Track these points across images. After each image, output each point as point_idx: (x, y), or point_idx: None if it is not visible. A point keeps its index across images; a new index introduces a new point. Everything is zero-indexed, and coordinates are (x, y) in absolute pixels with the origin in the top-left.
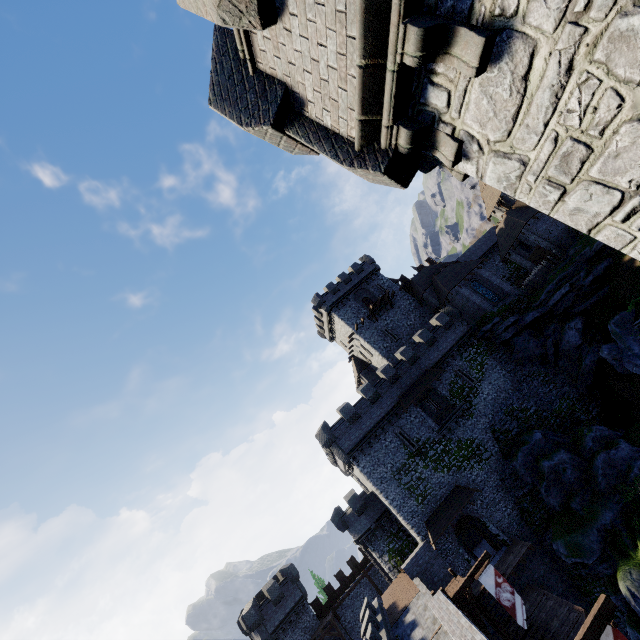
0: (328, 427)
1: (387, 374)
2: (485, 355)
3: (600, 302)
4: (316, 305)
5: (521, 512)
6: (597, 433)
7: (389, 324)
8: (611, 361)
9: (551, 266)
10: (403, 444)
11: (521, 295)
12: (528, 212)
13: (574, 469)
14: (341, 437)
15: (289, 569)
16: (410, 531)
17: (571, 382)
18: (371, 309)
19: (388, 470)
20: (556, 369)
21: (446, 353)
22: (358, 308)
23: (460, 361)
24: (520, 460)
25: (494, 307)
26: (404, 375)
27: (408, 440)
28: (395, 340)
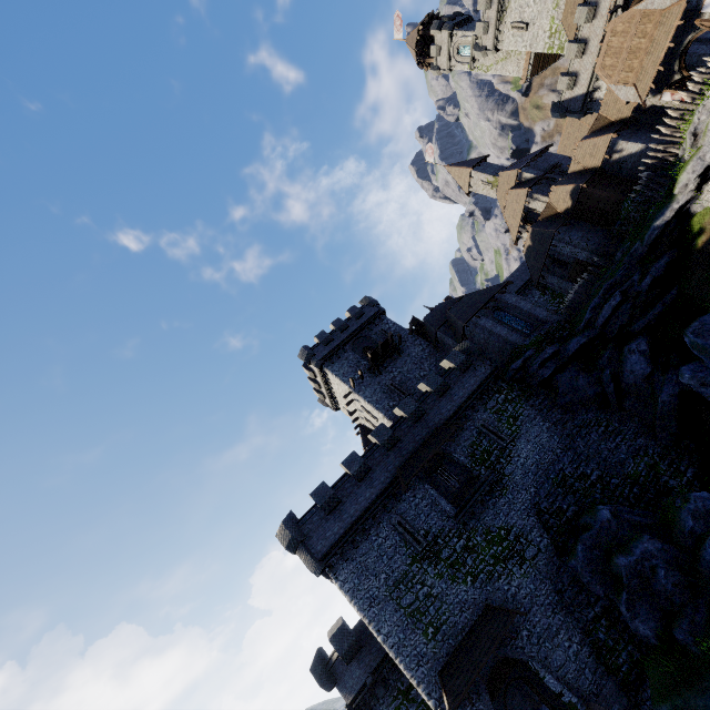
0: (295, 520)
1: (380, 437)
2: (519, 402)
3: (668, 312)
4: (304, 360)
5: (596, 649)
6: (698, 504)
7: (396, 377)
8: (699, 388)
9: (595, 279)
10: (404, 541)
11: (561, 321)
12: (557, 220)
13: (670, 568)
14: (312, 534)
15: None
16: (418, 690)
17: (647, 431)
18: (370, 358)
19: (381, 584)
20: (622, 414)
21: (463, 403)
22: (357, 360)
23: (484, 413)
24: (581, 557)
25: (526, 339)
26: (405, 437)
27: (411, 534)
28: (404, 396)
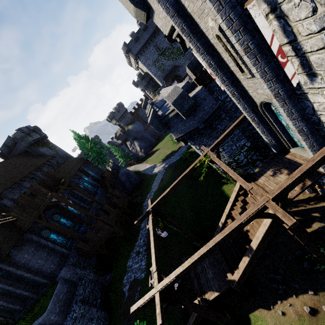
0: (126, 44)
1: None
2: None
3: None
4: None
5: None
6: None
7: None
8: None
9: None
10: (157, 50)
11: None
12: None
13: None
14: (132, 49)
15: (120, 103)
16: (158, 82)
17: None
18: None
19: (151, 61)
20: None
21: None
22: None
23: None
24: None
25: None
26: None
27: (159, 48)
28: None
